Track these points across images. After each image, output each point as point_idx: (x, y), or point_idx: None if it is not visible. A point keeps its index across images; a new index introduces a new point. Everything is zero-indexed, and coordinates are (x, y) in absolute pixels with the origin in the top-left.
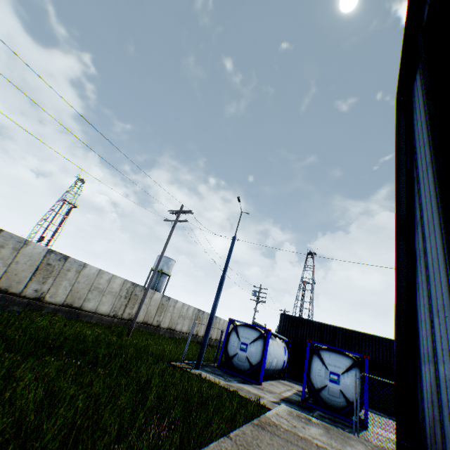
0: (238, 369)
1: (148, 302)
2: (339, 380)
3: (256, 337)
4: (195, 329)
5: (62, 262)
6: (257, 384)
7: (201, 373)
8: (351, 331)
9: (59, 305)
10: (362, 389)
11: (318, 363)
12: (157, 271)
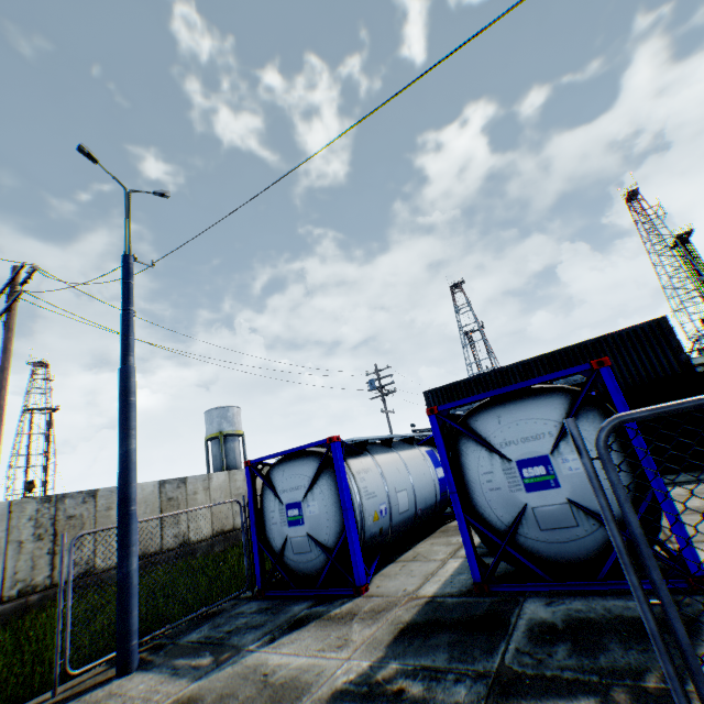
0: (304, 576)
1: None
2: (552, 474)
3: (313, 475)
4: None
5: None
6: (351, 599)
7: None
8: (558, 353)
9: None
10: (633, 464)
11: (477, 457)
12: (216, 438)
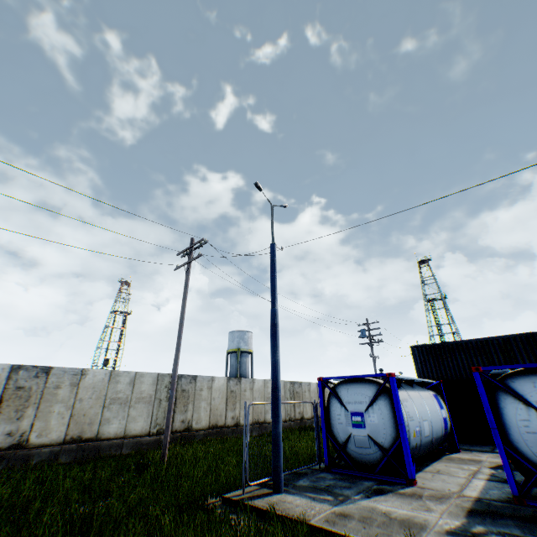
0: (362, 463)
1: (207, 396)
2: None
3: (374, 396)
4: (297, 411)
5: (42, 379)
6: (407, 486)
7: (274, 507)
8: (536, 334)
9: (58, 444)
10: None
11: (514, 407)
12: (235, 352)
